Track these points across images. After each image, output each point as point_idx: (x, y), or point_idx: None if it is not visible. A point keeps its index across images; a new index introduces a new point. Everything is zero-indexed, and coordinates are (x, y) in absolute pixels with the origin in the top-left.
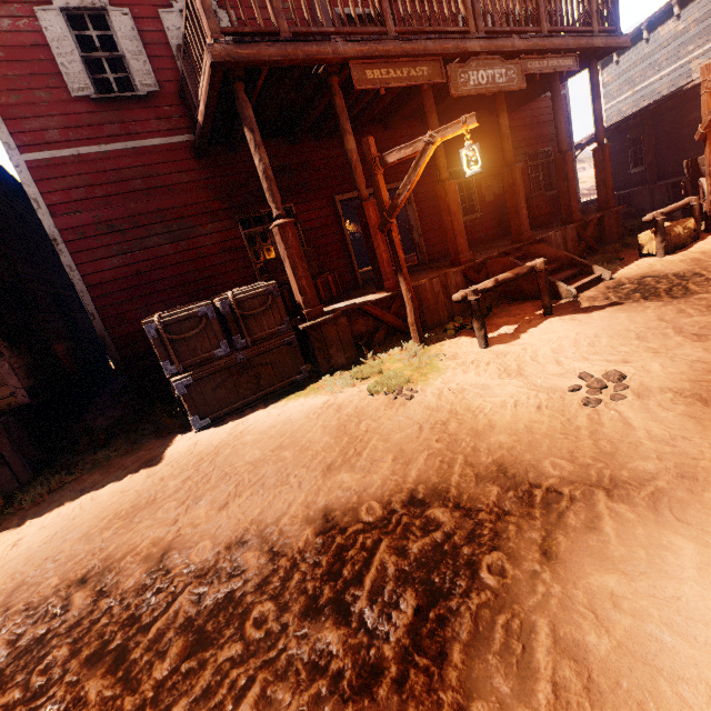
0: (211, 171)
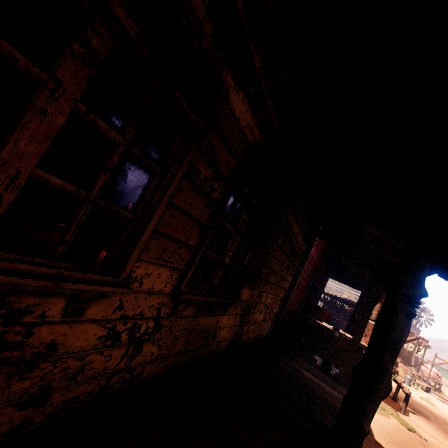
0: (321, 255)
